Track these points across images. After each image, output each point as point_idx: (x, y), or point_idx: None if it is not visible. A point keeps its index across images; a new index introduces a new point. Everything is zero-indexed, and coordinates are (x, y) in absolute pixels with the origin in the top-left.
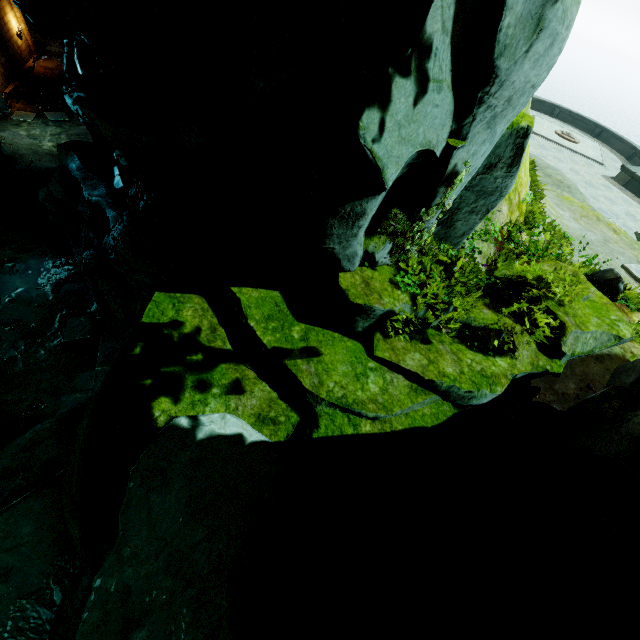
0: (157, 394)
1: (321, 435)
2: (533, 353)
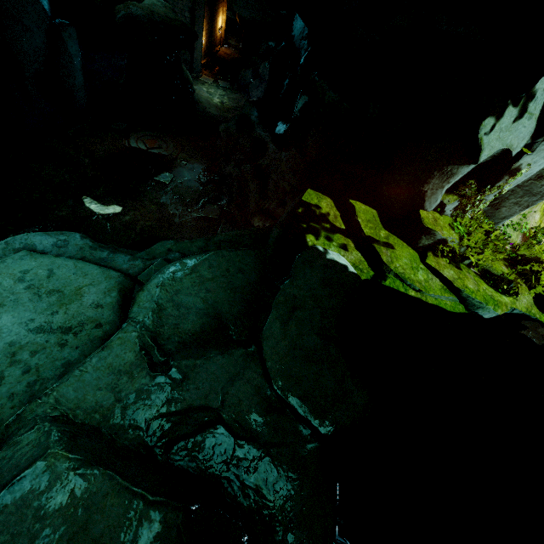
0: (308, 232)
1: (387, 285)
2: (529, 304)
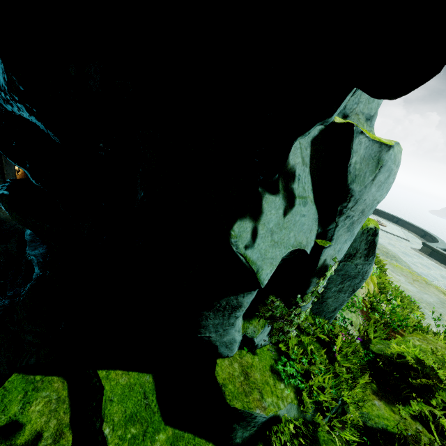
0: None
1: None
2: None
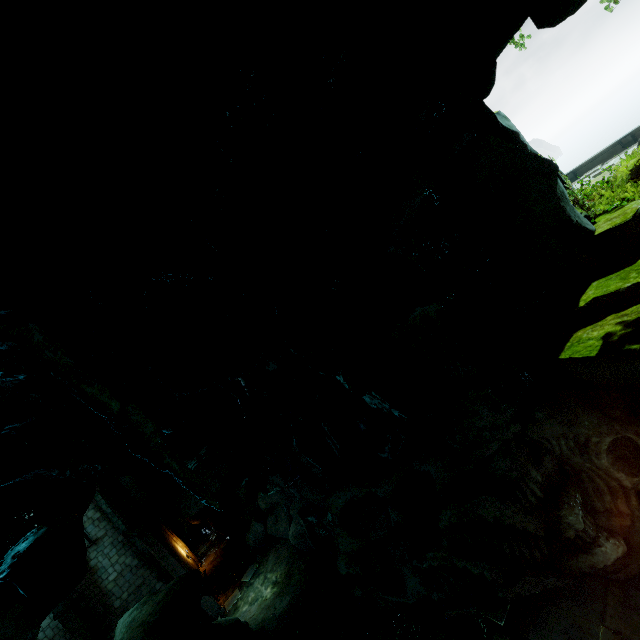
0: None
1: None
2: None
